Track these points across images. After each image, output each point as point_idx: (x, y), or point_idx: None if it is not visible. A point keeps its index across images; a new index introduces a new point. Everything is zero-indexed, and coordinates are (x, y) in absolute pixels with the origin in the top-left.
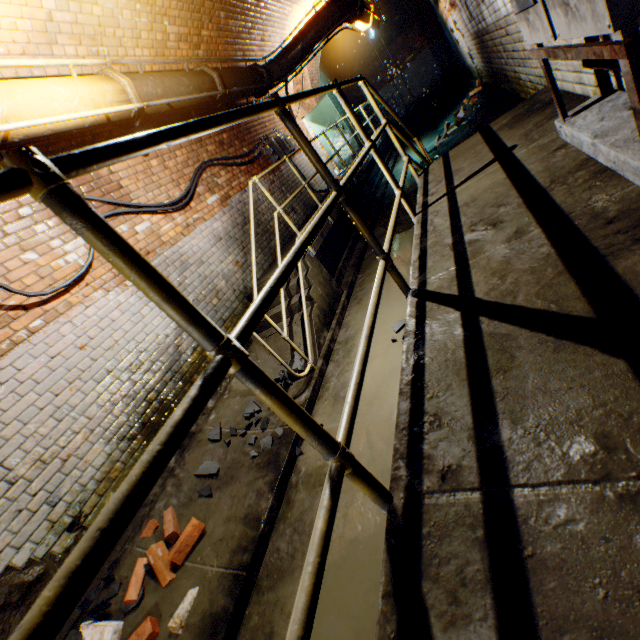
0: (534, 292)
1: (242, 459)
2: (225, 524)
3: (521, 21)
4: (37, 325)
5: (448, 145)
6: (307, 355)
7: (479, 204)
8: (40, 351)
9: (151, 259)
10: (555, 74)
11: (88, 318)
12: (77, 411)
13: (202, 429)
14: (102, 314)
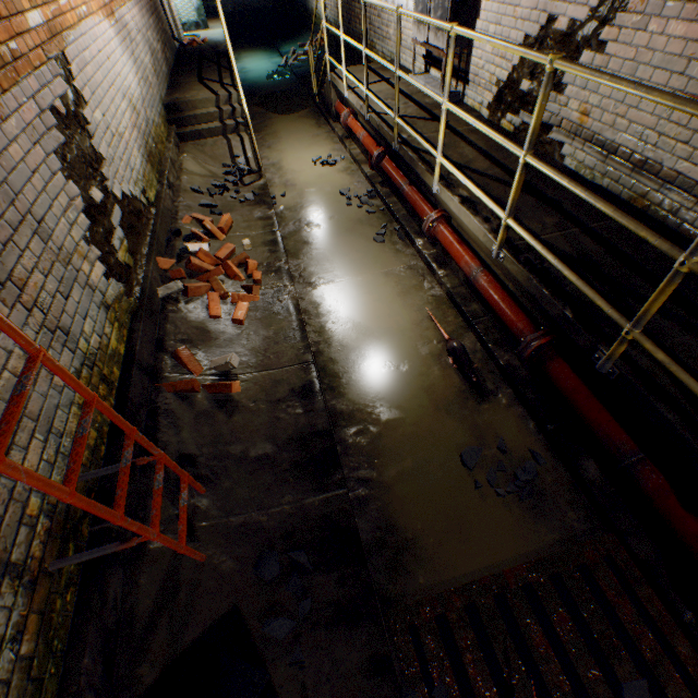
0: (416, 115)
1: (232, 204)
2: (246, 223)
3: (415, 26)
4: (85, 11)
5: (301, 69)
6: (249, 164)
7: (384, 94)
8: (93, 39)
9: (115, 9)
10: (403, 56)
11: (103, 34)
12: (121, 112)
13: (182, 185)
14: (108, 38)
